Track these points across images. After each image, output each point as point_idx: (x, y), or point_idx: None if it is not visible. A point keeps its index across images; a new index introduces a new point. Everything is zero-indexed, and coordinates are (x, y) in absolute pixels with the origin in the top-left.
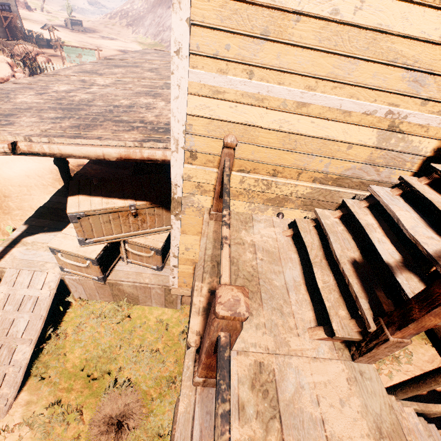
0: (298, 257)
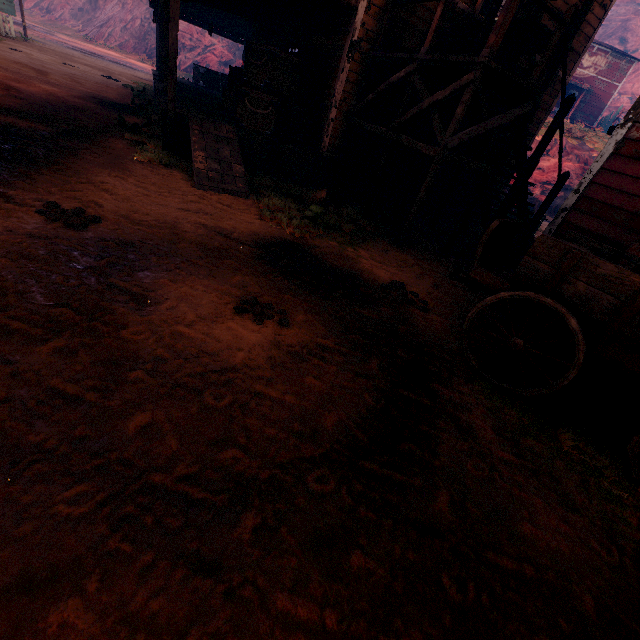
0: None
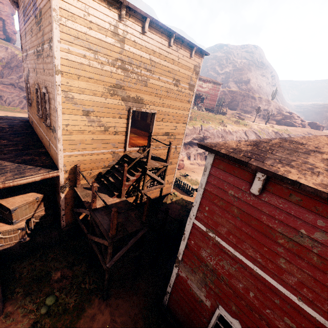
0: (105, 187)
